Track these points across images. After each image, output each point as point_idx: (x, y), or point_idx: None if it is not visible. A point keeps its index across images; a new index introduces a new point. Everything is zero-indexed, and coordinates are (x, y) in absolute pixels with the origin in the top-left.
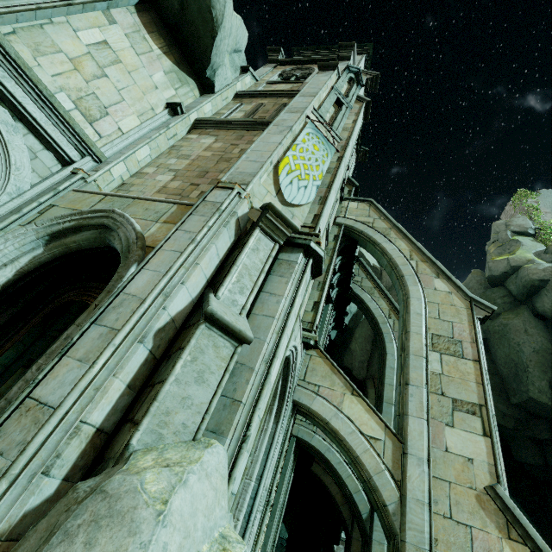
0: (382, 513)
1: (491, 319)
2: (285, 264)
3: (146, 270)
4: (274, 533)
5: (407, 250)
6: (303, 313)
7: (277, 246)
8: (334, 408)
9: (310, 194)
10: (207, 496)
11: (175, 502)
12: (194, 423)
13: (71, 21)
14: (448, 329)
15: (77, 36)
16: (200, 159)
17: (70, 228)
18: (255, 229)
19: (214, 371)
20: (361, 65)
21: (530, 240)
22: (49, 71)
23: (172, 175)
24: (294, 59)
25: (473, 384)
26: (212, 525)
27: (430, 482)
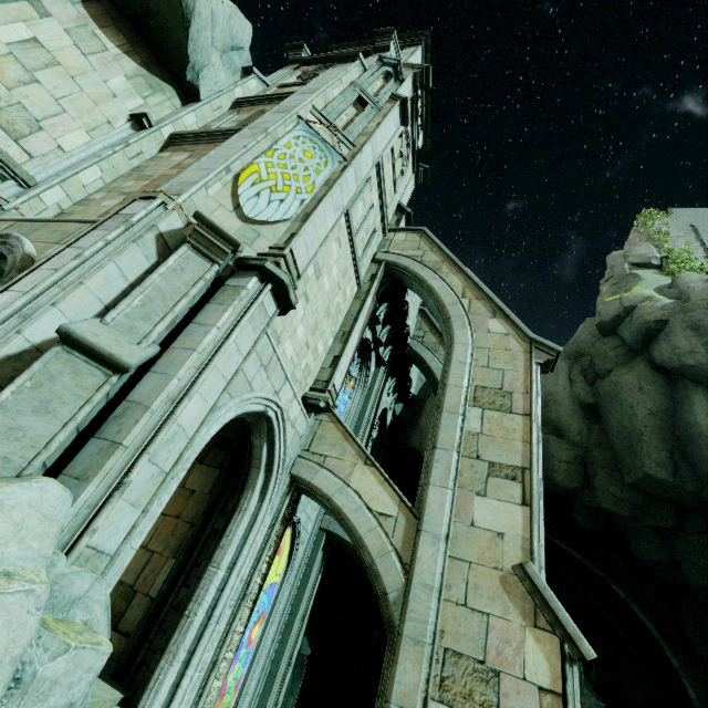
0: (382, 603)
1: (601, 378)
2: (231, 290)
3: (9, 291)
4: (292, 648)
5: (460, 286)
6: (318, 371)
7: (215, 267)
8: (340, 481)
9: (288, 209)
10: None
11: None
12: (23, 458)
13: None
14: (498, 378)
15: None
16: (162, 179)
17: None
18: (182, 246)
19: (68, 401)
20: (416, 59)
21: (654, 272)
22: None
23: (122, 199)
24: (320, 55)
25: (519, 443)
26: None
27: (445, 563)
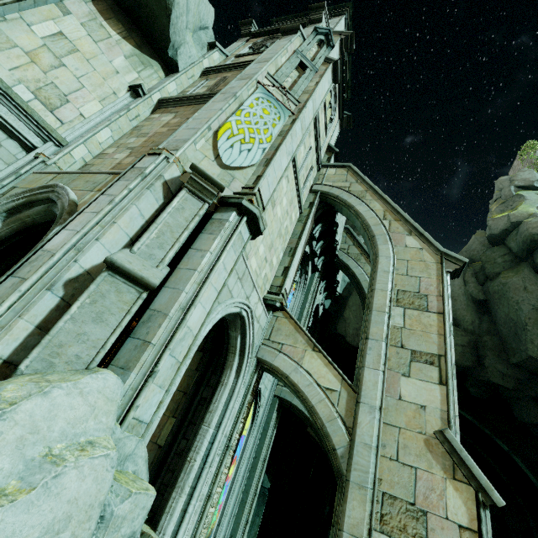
0: (332, 456)
1: (491, 279)
2: (217, 222)
3: (65, 230)
4: (256, 482)
5: (381, 210)
6: (272, 278)
7: (205, 205)
8: (294, 363)
9: (254, 157)
10: (77, 409)
11: (26, 405)
12: (89, 355)
13: (24, 17)
14: (415, 284)
15: (31, 30)
16: (156, 136)
17: (23, 205)
18: (181, 190)
19: (115, 313)
20: (340, 26)
21: (536, 193)
22: (6, 65)
23: (128, 152)
24: (266, 29)
25: (435, 335)
26: (79, 432)
27: (380, 428)
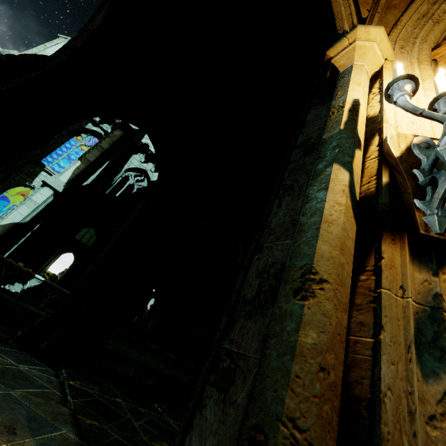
0: None
1: None
2: None
3: None
4: None
5: None
6: None
7: None
8: None
9: None
10: None
11: None
12: None
13: None
14: None
15: None
16: None
17: None
18: None
19: None
20: None
21: None
22: None
23: None
24: None
25: None
26: None
27: None
